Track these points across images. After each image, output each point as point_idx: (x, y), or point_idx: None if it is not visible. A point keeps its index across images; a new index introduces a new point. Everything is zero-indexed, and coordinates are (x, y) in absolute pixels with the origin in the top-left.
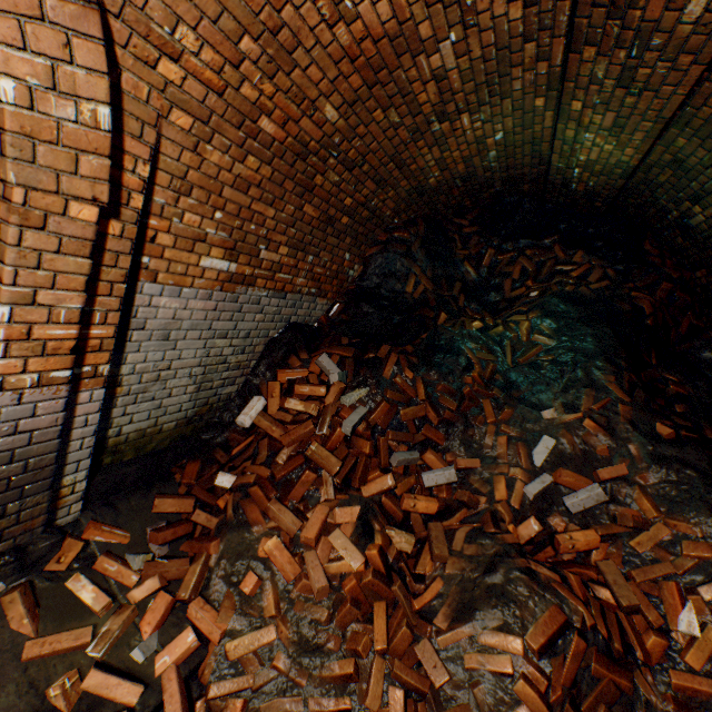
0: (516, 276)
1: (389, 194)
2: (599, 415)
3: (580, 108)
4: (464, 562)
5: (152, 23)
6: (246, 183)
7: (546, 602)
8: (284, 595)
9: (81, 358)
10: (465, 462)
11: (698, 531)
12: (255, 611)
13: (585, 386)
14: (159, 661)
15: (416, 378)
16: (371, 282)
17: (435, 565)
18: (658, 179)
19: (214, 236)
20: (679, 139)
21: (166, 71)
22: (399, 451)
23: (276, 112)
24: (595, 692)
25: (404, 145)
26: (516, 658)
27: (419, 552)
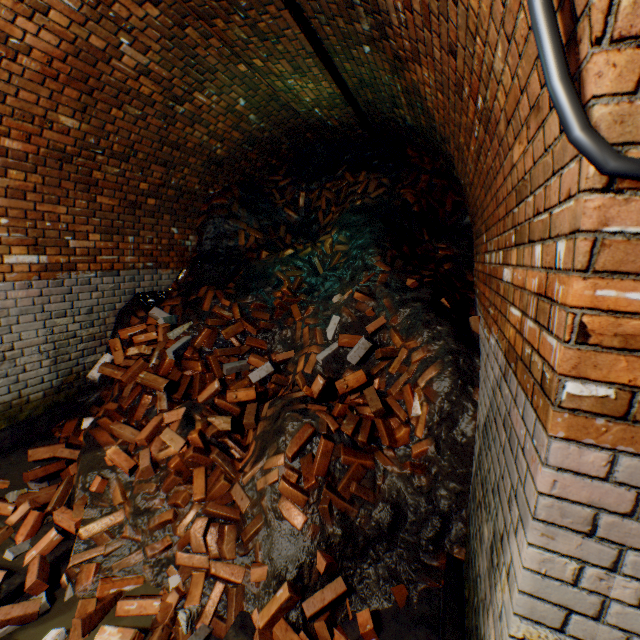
0: (324, 207)
1: (185, 171)
2: (363, 287)
3: (262, 64)
4: (266, 422)
5: None
6: (20, 191)
7: (302, 423)
8: (129, 486)
9: None
10: (283, 355)
11: (418, 342)
12: (106, 503)
13: (363, 271)
14: (28, 556)
15: (233, 305)
16: (207, 246)
17: (254, 434)
18: (369, 98)
19: (9, 238)
20: (345, 65)
21: None
22: (229, 362)
23: (14, 133)
24: (348, 475)
25: (164, 130)
26: (281, 467)
27: (248, 430)
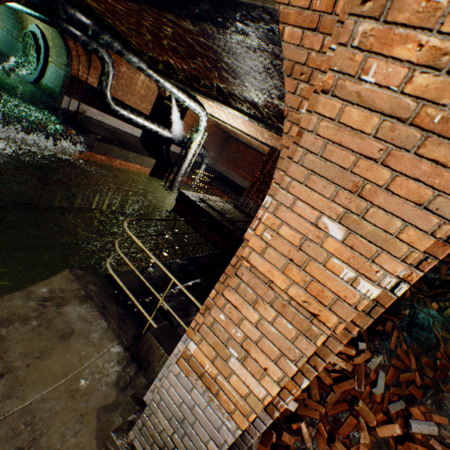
0: None
1: None
2: None
3: None
4: None
5: None
6: None
7: None
8: None
9: None
10: (437, 418)
11: None
12: None
13: None
14: None
15: (408, 350)
16: None
17: None
18: None
19: None
20: None
21: None
22: (395, 401)
23: None
24: None
25: None
26: None
27: None
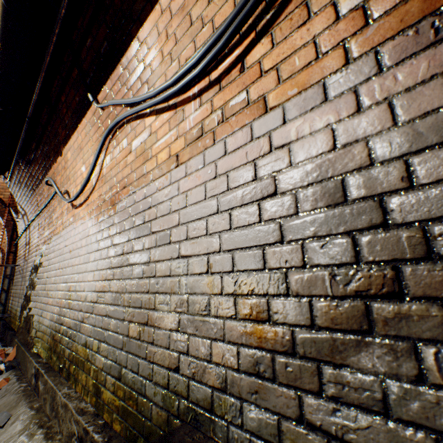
0: None
1: None
2: None
3: None
4: None
5: None
6: None
7: None
8: None
9: (0, 284)
10: None
11: None
12: None
13: None
14: None
15: None
16: None
17: None
18: None
19: None
20: None
21: None
22: None
23: None
24: None
25: None
26: None
27: None
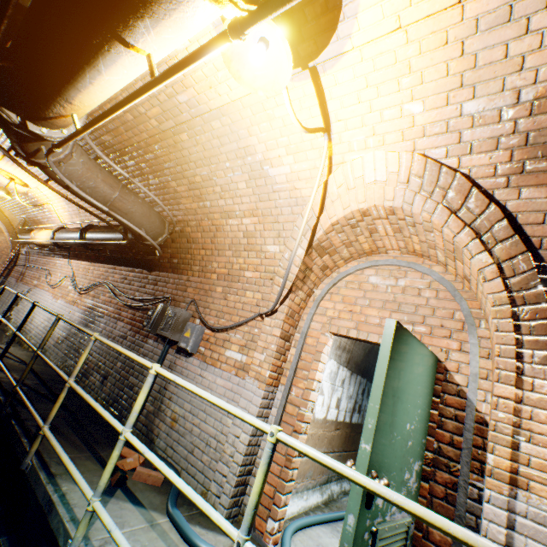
0: None
1: None
2: None
3: None
4: None
5: (3, 249)
6: None
7: None
8: None
9: None
10: None
11: None
12: None
13: None
14: None
15: None
16: None
17: None
18: None
19: None
20: None
21: (4, 252)
22: None
23: None
24: None
25: None
26: None
27: None
